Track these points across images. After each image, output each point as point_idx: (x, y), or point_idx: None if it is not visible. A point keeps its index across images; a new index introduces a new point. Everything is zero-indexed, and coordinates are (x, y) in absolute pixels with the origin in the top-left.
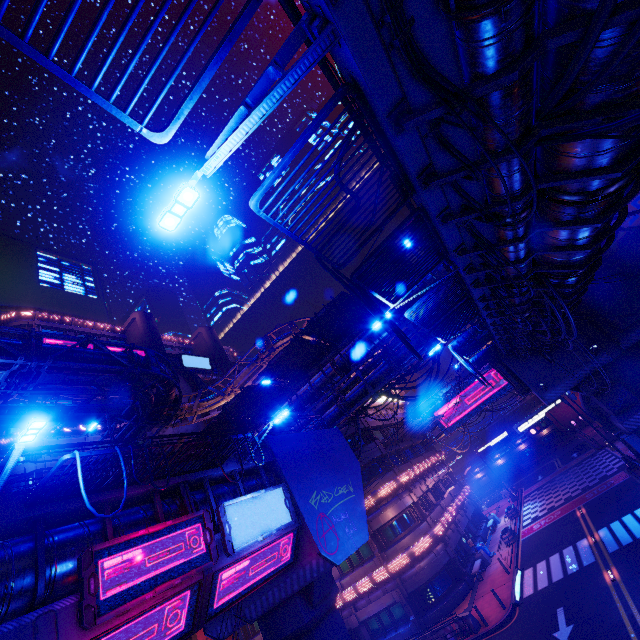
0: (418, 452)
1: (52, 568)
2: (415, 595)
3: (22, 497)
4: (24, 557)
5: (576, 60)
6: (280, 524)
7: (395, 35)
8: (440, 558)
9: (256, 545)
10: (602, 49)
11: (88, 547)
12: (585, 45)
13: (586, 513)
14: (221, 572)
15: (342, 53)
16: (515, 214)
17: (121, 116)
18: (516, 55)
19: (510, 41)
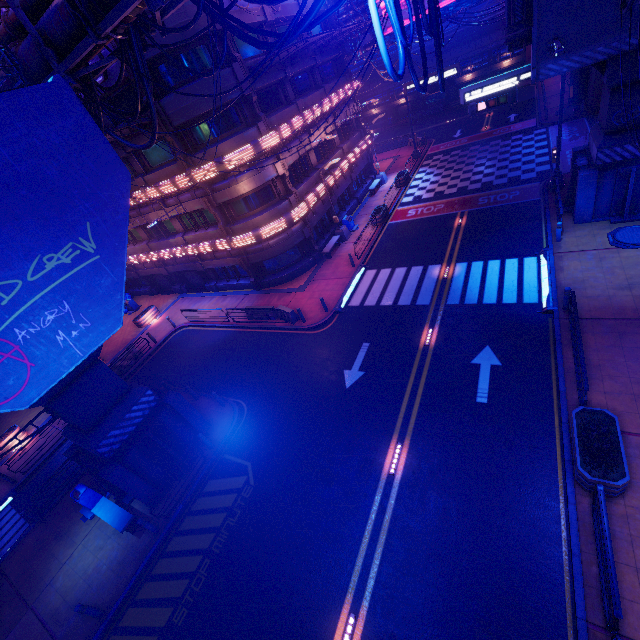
0: (320, 80)
1: None
2: (259, 264)
3: None
4: None
5: None
6: None
7: None
8: (293, 239)
9: None
10: None
11: None
12: None
13: (463, 227)
14: None
15: None
16: None
17: None
18: None
19: None
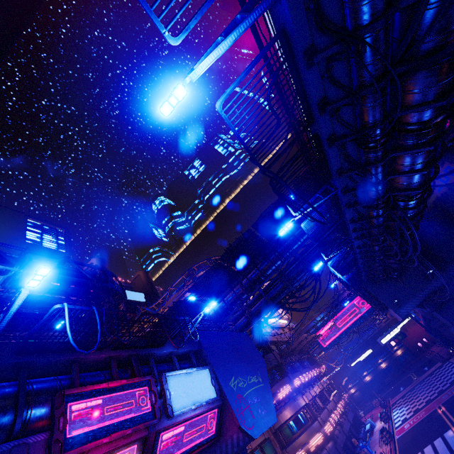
0: (305, 365)
1: (28, 408)
2: None
3: (13, 346)
4: (8, 396)
5: (417, 14)
6: (208, 398)
7: (311, 1)
8: None
9: (189, 413)
10: (431, 10)
11: (61, 390)
12: (423, 2)
13: (446, 410)
14: (162, 433)
15: (280, 10)
16: (378, 139)
17: (156, 20)
18: (382, 11)
19: (379, 0)
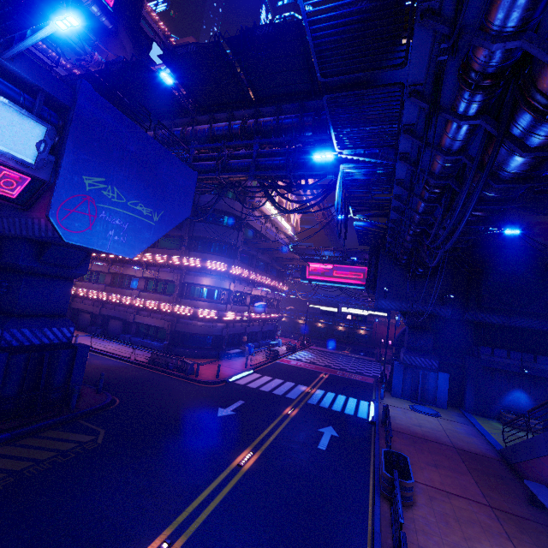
0: (269, 271)
1: None
2: (179, 334)
3: None
4: None
5: None
6: (8, 151)
7: None
8: (214, 329)
9: None
10: None
11: None
12: None
13: (326, 378)
14: None
15: None
16: None
17: None
18: None
19: None
